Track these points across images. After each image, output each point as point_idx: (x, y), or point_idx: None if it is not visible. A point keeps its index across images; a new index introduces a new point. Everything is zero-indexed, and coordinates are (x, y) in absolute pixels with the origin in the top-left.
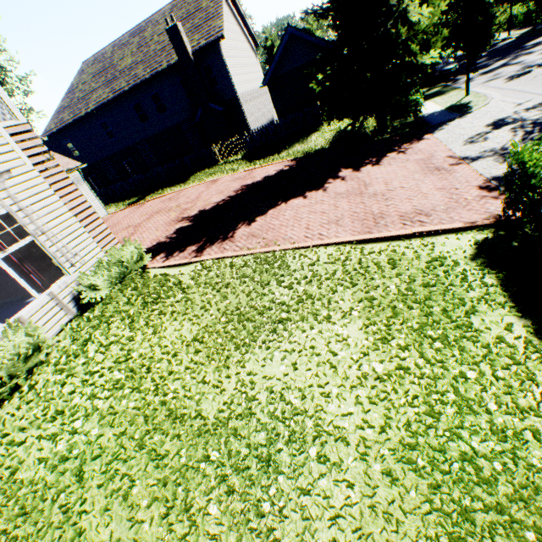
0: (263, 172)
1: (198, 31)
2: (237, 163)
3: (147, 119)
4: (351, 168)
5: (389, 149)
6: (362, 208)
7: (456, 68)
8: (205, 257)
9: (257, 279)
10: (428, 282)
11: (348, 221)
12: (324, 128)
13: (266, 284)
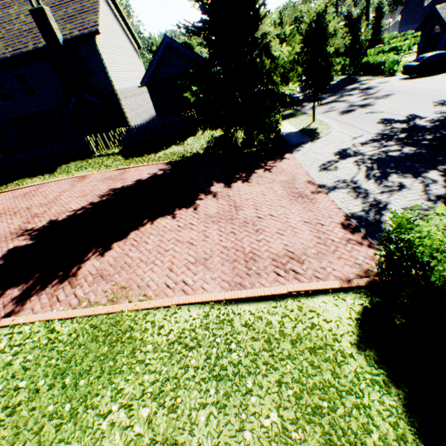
0: (137, 174)
1: (71, 21)
2: (113, 158)
3: (11, 100)
4: (223, 183)
5: (257, 164)
6: (233, 242)
7: (303, 97)
8: (21, 319)
9: (81, 383)
10: (318, 406)
11: (218, 261)
12: (200, 133)
13: (94, 395)
